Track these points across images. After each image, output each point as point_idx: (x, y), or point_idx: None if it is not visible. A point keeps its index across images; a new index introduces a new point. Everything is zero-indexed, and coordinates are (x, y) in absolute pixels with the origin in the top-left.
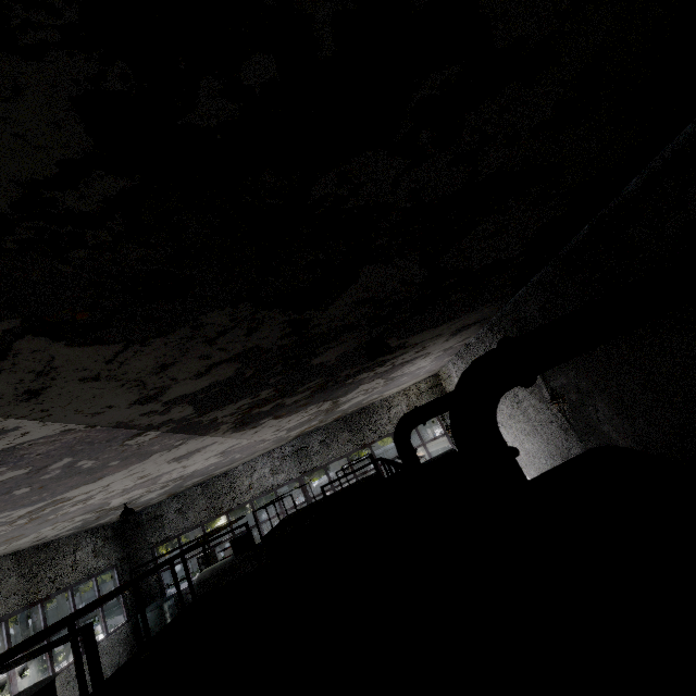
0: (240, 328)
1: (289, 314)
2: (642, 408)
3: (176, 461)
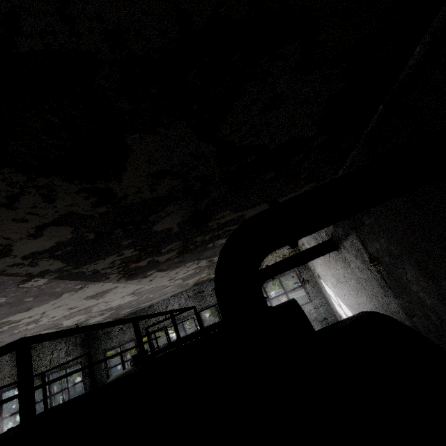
0: (32, 195)
1: (79, 183)
2: (444, 271)
3: (93, 298)
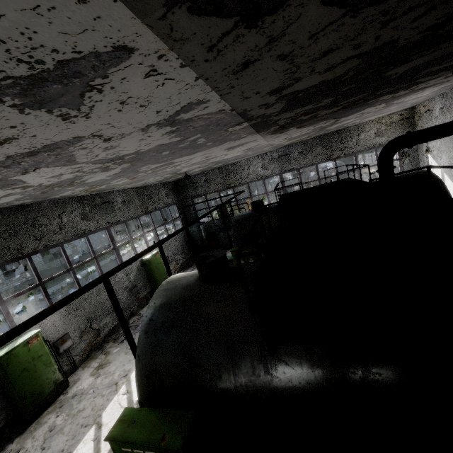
0: (425, 6)
1: None
2: None
3: (227, 150)
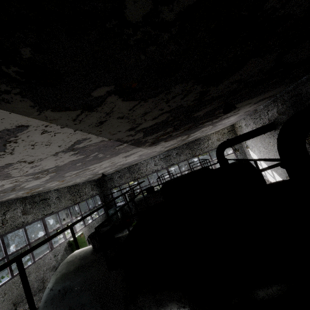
0: (181, 95)
1: (203, 88)
2: None
3: (125, 157)
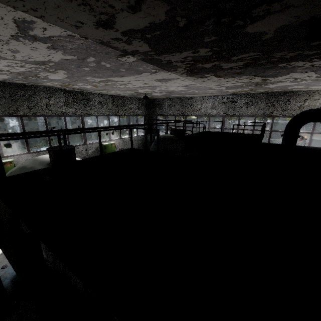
0: None
1: None
2: None
3: (159, 82)
